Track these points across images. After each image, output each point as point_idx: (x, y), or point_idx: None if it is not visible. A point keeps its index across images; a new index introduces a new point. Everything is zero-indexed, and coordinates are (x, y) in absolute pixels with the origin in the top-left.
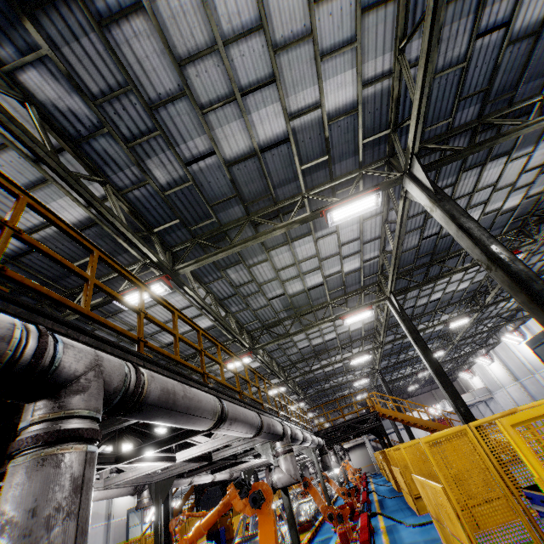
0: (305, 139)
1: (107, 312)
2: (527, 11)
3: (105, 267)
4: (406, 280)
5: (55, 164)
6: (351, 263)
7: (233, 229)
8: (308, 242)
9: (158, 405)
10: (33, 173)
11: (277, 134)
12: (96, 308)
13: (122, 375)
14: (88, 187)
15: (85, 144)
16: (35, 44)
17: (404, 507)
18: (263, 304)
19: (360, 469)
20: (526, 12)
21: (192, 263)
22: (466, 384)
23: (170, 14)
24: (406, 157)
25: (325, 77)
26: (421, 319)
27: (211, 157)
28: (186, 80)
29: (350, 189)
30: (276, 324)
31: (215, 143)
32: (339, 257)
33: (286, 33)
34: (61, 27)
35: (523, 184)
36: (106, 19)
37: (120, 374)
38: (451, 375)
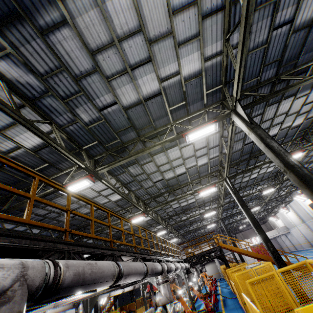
0: (171, 93)
1: (58, 194)
2: (303, 13)
3: (55, 169)
4: (235, 168)
5: (18, 117)
6: (202, 160)
7: (130, 145)
8: (175, 150)
9: (71, 285)
10: (8, 119)
11: (154, 90)
12: (50, 194)
13: (43, 275)
14: (42, 125)
15: (38, 101)
16: (3, 46)
17: (238, 306)
18: (151, 185)
19: (212, 276)
20: (303, 13)
21: (106, 166)
22: (273, 224)
23: (84, 25)
24: (232, 101)
25: (182, 57)
26: (245, 189)
27: (114, 105)
28: (97, 62)
29: (200, 119)
30: (159, 196)
31: (116, 97)
32: (195, 157)
33: (156, 33)
34: (18, 36)
35: (304, 111)
36: (45, 30)
37: (41, 275)
38: (264, 218)
